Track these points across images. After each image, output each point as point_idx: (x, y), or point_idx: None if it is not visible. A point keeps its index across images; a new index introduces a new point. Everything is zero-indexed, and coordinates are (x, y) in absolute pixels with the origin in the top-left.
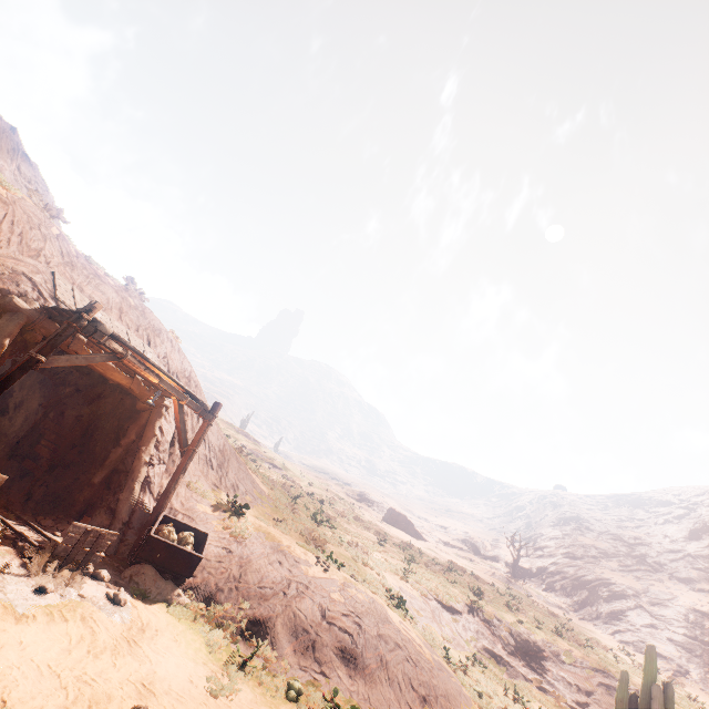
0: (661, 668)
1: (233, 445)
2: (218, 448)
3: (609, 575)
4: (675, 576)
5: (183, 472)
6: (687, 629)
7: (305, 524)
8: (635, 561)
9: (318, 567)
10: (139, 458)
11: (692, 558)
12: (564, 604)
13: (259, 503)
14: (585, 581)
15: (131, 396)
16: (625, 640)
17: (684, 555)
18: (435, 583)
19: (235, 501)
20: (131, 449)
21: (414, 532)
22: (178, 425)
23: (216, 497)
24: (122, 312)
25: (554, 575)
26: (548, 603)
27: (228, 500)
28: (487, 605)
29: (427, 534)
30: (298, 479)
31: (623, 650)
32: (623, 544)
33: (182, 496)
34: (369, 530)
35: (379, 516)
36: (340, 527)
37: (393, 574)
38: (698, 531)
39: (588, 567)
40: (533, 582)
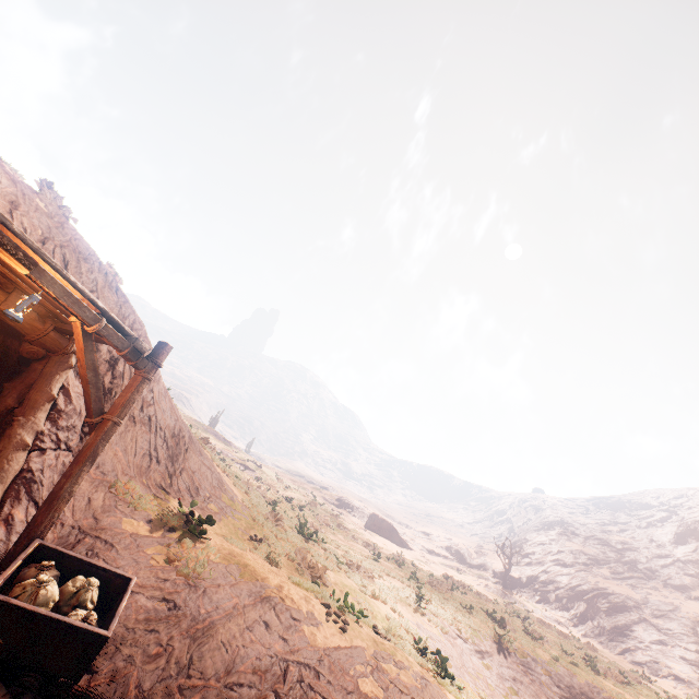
0: (684, 695)
1: (196, 436)
2: (171, 432)
3: (605, 584)
4: (669, 583)
5: (89, 461)
6: (698, 645)
7: (292, 541)
8: (626, 567)
9: (330, 626)
10: (9, 435)
11: (683, 564)
12: (562, 618)
13: (230, 513)
14: (581, 591)
15: (20, 338)
16: (637, 661)
17: (673, 560)
18: (453, 612)
19: (191, 512)
20: (5, 422)
21: (399, 540)
22: (83, 374)
23: (161, 506)
24: (15, 209)
25: (547, 585)
26: (546, 617)
27: (180, 510)
28: (514, 637)
29: (410, 542)
30: (273, 482)
31: (642, 676)
32: (611, 549)
33: (97, 505)
34: (356, 540)
35: (360, 523)
36: (327, 540)
37: (405, 604)
38: (683, 534)
39: (582, 576)
40: (525, 592)
